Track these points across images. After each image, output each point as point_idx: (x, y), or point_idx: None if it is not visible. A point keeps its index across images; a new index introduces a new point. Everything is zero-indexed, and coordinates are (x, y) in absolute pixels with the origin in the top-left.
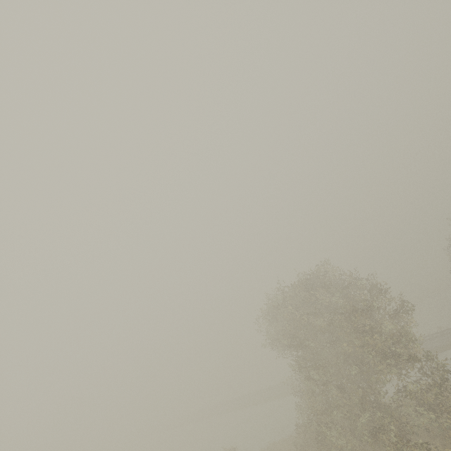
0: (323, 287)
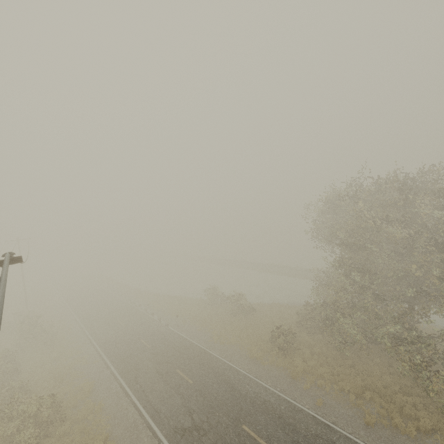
0: (428, 193)
